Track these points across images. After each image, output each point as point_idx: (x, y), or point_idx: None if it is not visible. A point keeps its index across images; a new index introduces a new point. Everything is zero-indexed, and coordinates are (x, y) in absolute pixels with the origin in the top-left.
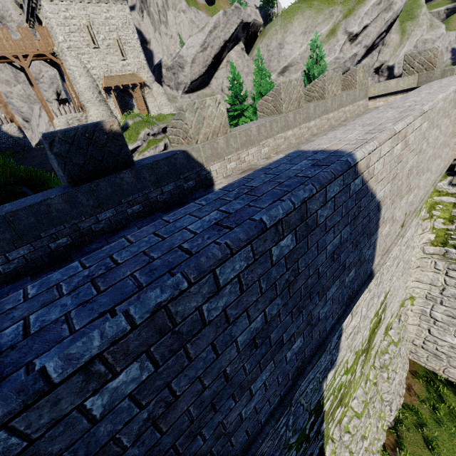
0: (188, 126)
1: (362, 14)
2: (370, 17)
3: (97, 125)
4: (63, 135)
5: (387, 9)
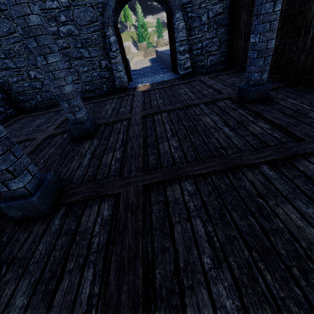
0: None
1: None
2: None
3: None
4: None
5: None
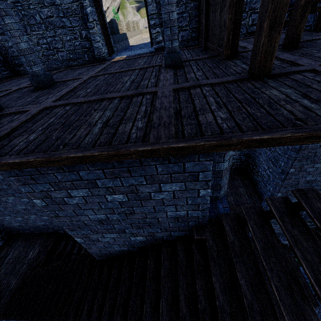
0: (122, 27)
1: (104, 0)
2: (108, 3)
3: (115, 20)
4: (113, 20)
5: (114, 0)
